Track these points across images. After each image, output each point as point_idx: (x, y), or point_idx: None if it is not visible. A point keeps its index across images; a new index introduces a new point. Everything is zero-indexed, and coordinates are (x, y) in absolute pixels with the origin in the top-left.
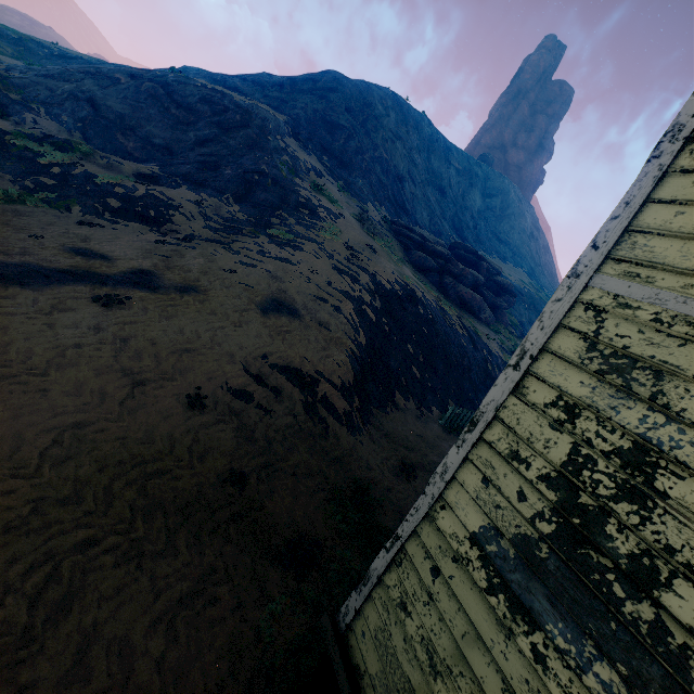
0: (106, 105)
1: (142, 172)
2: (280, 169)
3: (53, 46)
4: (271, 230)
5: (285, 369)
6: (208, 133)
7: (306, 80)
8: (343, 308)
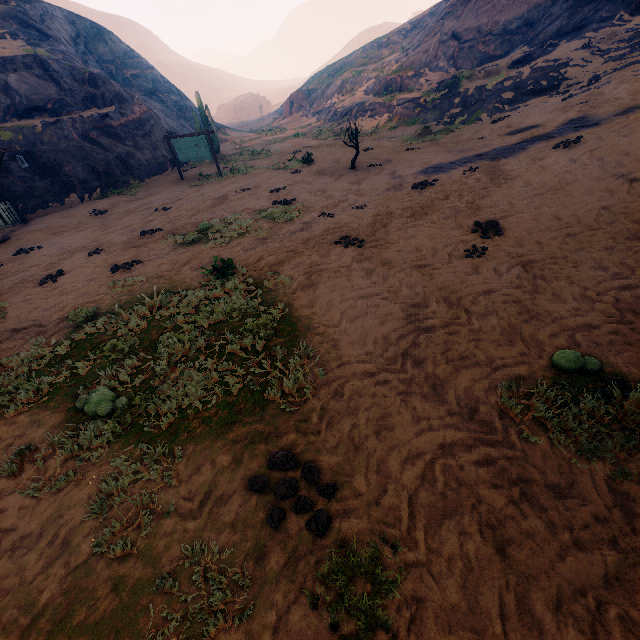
0: (465, 30)
1: (514, 60)
2: None
3: (405, 25)
4: None
5: None
6: None
7: None
8: None
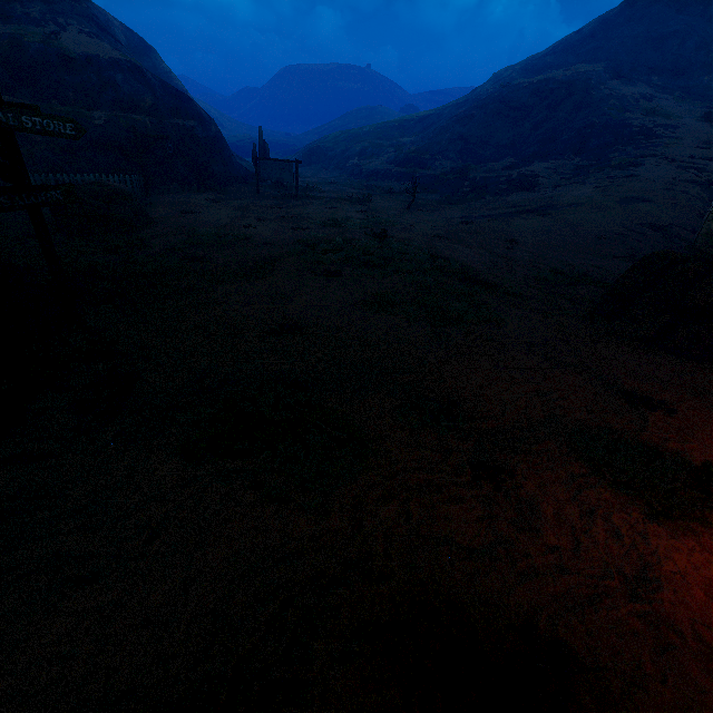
0: (469, 136)
1: (505, 166)
2: (608, 114)
3: (414, 117)
4: (612, 162)
5: (646, 225)
6: (540, 118)
7: (620, 12)
8: (689, 191)
